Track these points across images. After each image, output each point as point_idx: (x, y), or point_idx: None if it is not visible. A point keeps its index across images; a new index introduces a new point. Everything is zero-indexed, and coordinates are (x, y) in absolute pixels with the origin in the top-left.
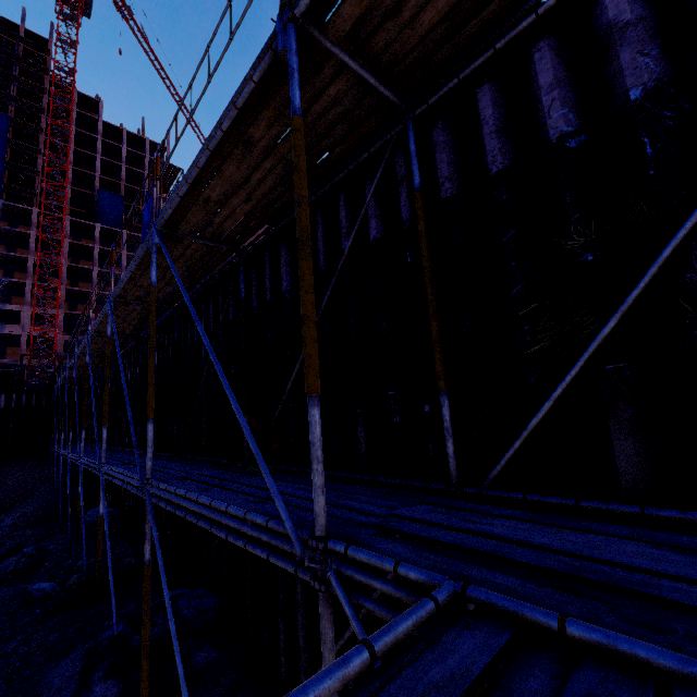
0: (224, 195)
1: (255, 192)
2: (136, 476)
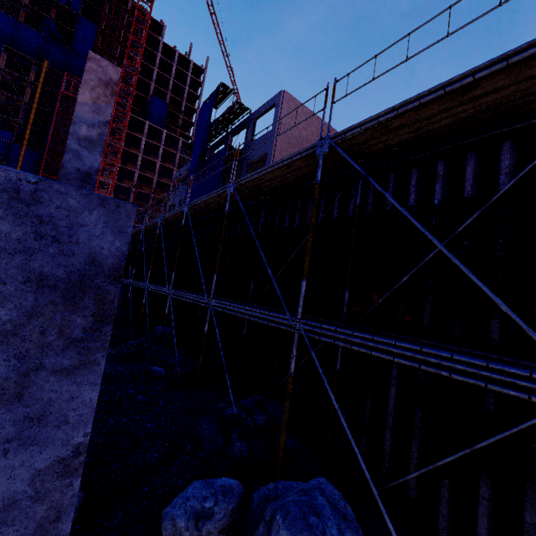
0: (401, 125)
1: (426, 127)
2: (277, 314)
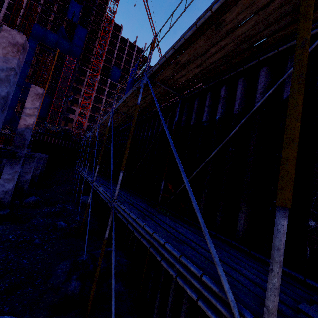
0: (188, 61)
1: (206, 61)
2: (109, 195)
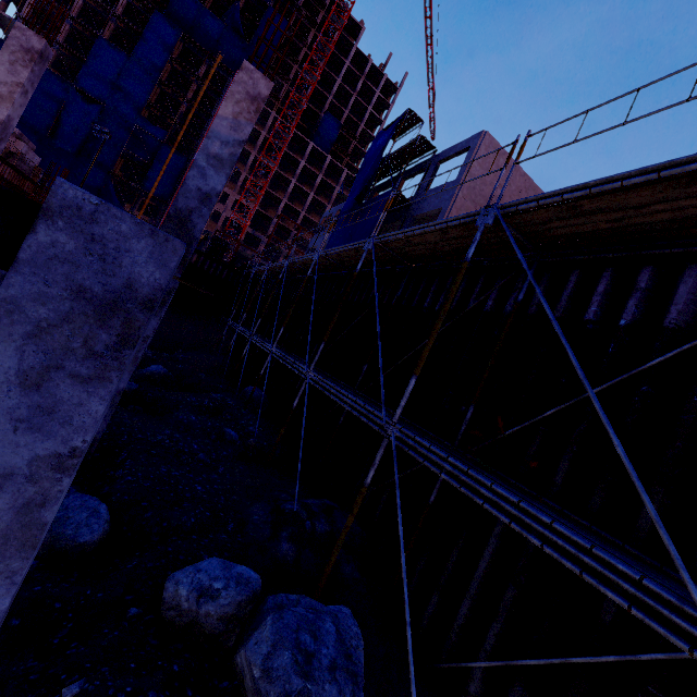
0: (597, 209)
1: (633, 218)
2: (373, 409)
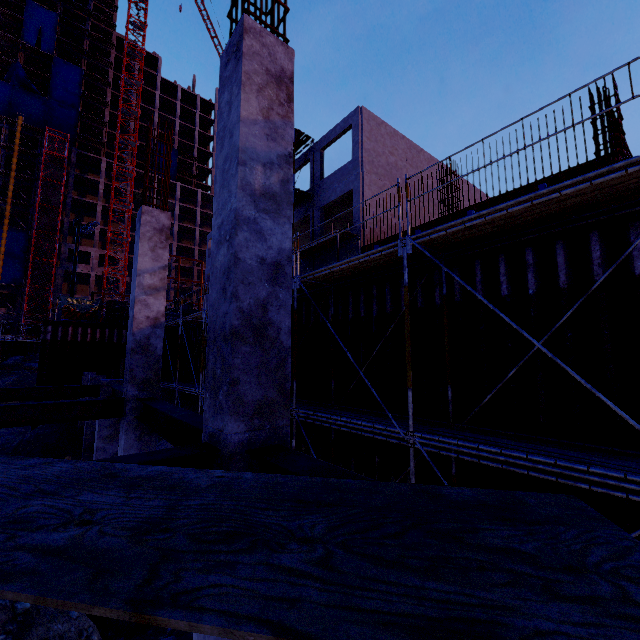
0: None
1: None
2: None
